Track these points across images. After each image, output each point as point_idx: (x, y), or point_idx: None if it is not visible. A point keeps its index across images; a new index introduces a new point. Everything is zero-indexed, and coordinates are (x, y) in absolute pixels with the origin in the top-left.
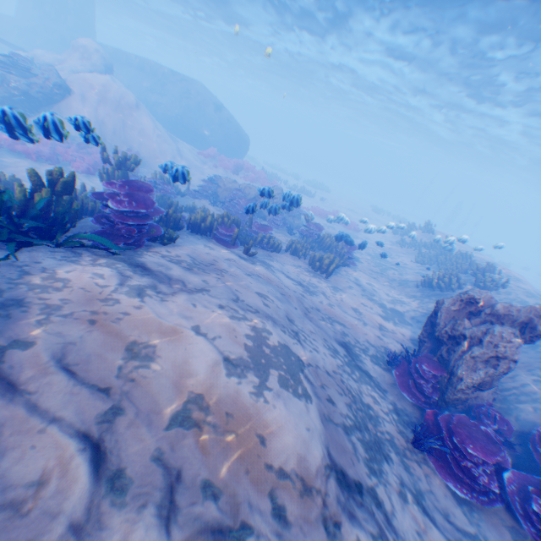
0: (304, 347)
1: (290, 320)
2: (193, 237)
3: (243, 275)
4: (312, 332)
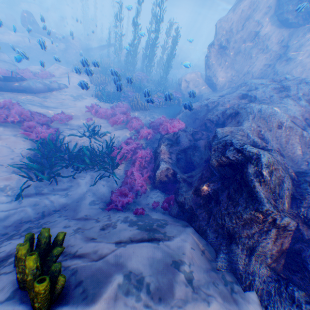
0: None
1: None
2: None
3: None
4: None
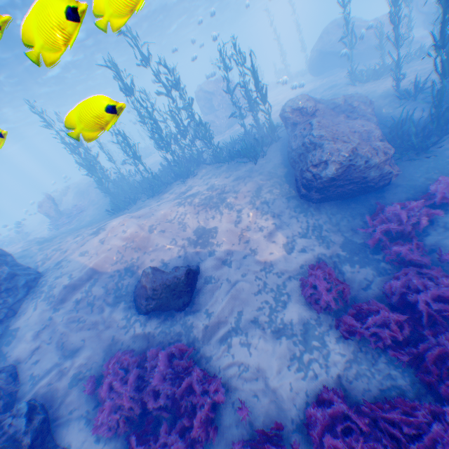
0: None
1: None
2: None
3: None
4: None
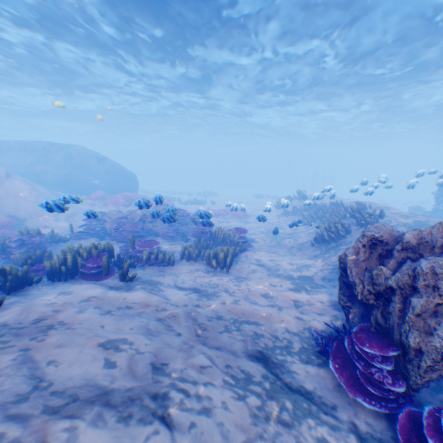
0: (179, 429)
1: (160, 371)
2: (47, 286)
3: (96, 317)
4: (205, 368)
